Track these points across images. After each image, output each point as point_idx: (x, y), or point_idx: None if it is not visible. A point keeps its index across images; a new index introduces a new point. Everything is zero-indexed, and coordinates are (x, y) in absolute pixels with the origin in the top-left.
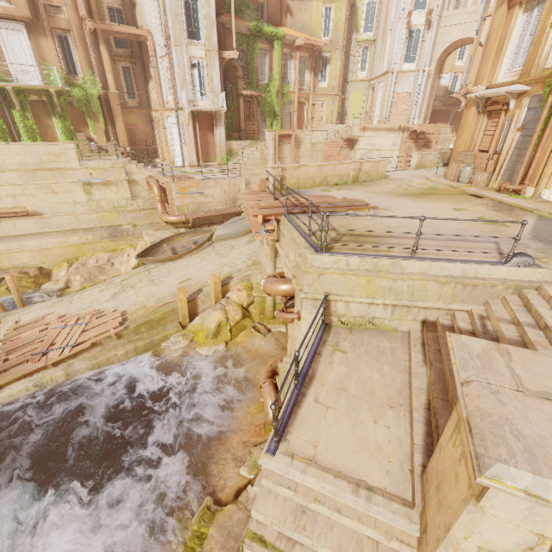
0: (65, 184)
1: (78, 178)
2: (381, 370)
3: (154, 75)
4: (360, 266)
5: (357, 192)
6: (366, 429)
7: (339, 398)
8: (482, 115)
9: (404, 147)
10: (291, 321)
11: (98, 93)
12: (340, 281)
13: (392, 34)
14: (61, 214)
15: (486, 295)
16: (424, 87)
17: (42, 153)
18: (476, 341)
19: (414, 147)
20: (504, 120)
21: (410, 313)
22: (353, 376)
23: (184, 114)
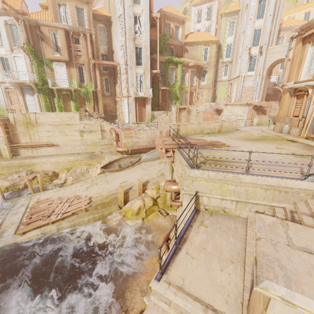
0: (72, 131)
1: (78, 129)
2: (228, 239)
3: (119, 81)
4: (215, 177)
5: (219, 138)
6: (216, 273)
7: (200, 253)
8: (293, 97)
9: (250, 114)
10: (178, 207)
11: (92, 90)
12: (204, 185)
13: (240, 58)
14: (68, 145)
15: (294, 198)
16: (260, 83)
17: (64, 117)
18: (269, 217)
19: (256, 114)
20: (307, 99)
21: (247, 206)
22: (210, 241)
23: (131, 98)
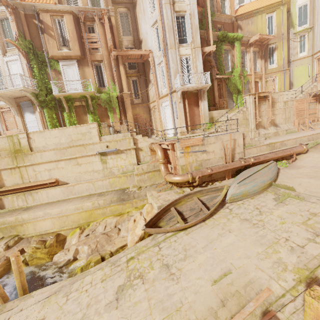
0: (87, 156)
1: (96, 151)
2: None
3: (153, 77)
4: None
5: None
6: None
7: None
8: None
9: None
10: None
11: (117, 95)
12: None
13: None
14: (82, 182)
15: None
16: None
17: (73, 133)
18: None
19: None
20: None
21: None
22: None
23: (176, 95)
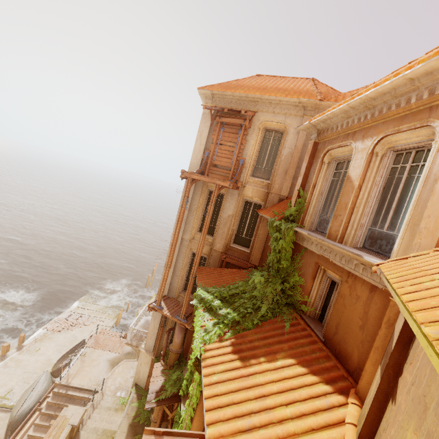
0: None
1: None
2: None
3: None
4: None
5: None
6: None
7: None
8: None
9: None
10: None
11: None
12: None
13: None
14: None
15: None
16: None
17: None
18: None
19: None
20: None
21: None
22: None
23: None
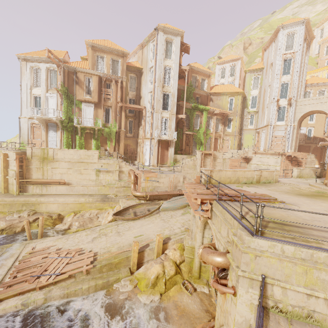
0: (88, 170)
1: (94, 168)
2: None
3: (143, 124)
4: (294, 254)
5: (262, 189)
6: None
7: None
8: None
9: (283, 164)
10: (223, 292)
11: (116, 130)
12: (276, 265)
13: (268, 109)
14: (80, 185)
15: None
16: (292, 133)
17: (82, 154)
18: None
19: (290, 165)
20: None
21: None
22: None
23: (154, 140)
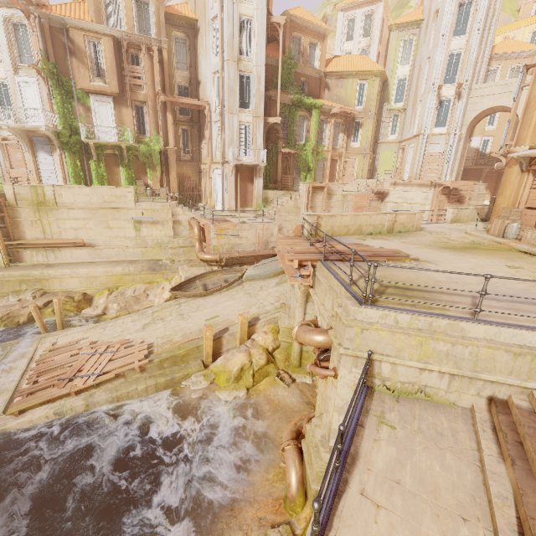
0: (120, 221)
1: (131, 217)
2: (443, 459)
3: (208, 135)
4: (410, 324)
5: (394, 243)
6: None
7: (391, 493)
8: (526, 173)
9: (436, 201)
10: (323, 376)
11: (160, 149)
12: (386, 339)
13: (422, 104)
14: (112, 246)
15: None
16: (456, 148)
17: (106, 194)
18: None
19: (446, 202)
20: None
21: (472, 386)
22: (406, 463)
23: (228, 166)
